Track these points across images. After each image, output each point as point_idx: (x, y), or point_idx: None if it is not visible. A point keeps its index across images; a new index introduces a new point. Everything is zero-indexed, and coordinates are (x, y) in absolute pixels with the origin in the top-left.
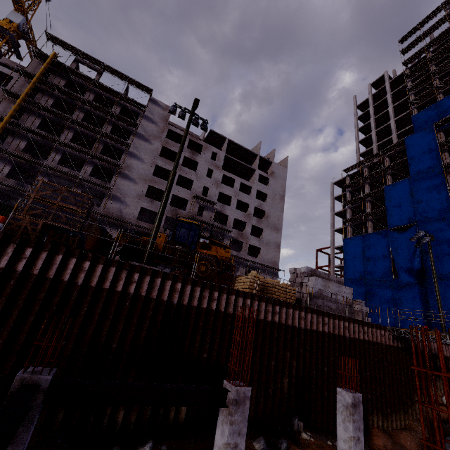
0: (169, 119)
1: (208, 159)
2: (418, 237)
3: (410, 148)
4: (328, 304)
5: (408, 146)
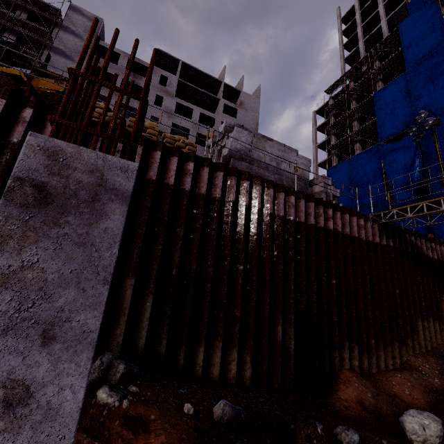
0: (99, 33)
1: (155, 83)
2: (417, 126)
3: (405, 34)
4: (261, 172)
5: (403, 34)
